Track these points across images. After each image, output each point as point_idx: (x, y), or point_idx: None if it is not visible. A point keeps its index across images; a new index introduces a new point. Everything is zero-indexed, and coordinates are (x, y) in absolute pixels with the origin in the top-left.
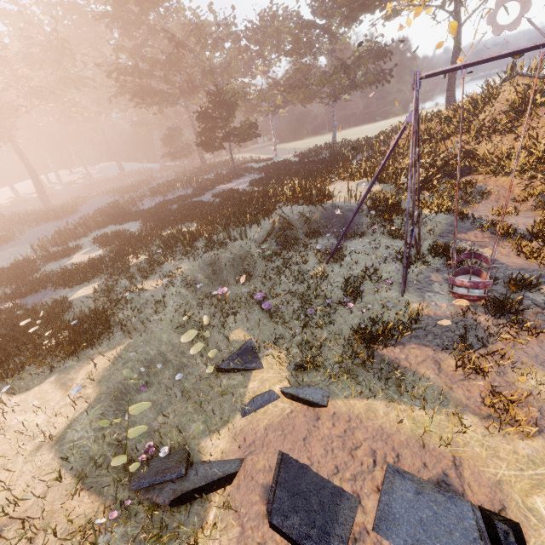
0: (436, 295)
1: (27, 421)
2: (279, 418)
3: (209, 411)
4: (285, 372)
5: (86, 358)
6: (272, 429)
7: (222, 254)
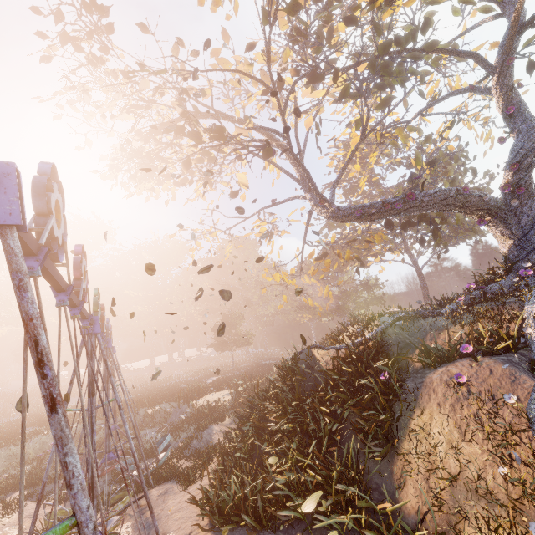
0: None
1: None
2: None
3: None
4: None
5: None
6: None
7: None
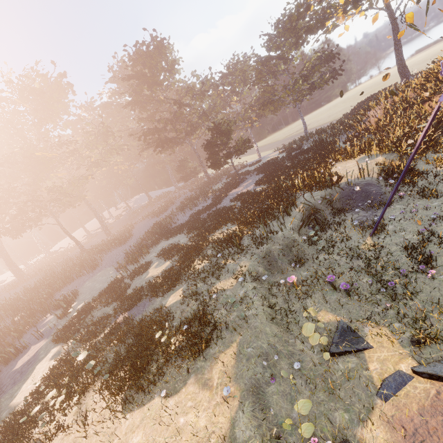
0: None
1: (193, 422)
2: (428, 401)
3: (344, 398)
4: (401, 349)
5: (210, 358)
6: (429, 414)
7: (272, 247)
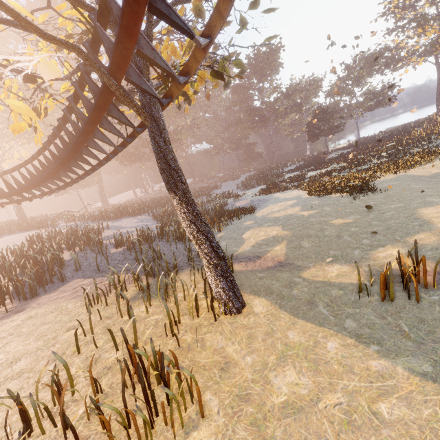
0: None
1: None
2: None
3: None
4: None
5: None
6: None
7: (436, 143)
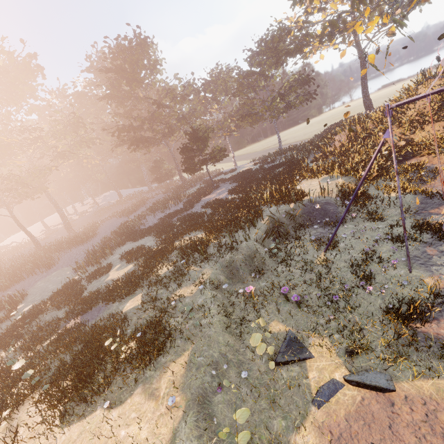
0: (441, 267)
1: (134, 434)
2: (354, 407)
3: (284, 406)
4: (337, 359)
5: (161, 367)
6: (353, 419)
7: (235, 256)
